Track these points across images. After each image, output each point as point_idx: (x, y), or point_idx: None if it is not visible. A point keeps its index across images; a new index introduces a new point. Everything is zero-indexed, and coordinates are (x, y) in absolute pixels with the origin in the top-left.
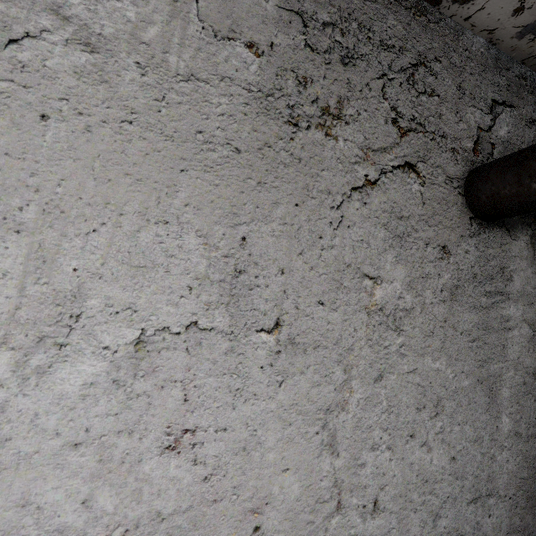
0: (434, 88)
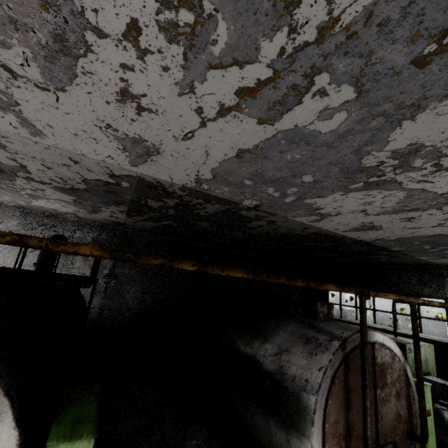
0: (56, 230)
